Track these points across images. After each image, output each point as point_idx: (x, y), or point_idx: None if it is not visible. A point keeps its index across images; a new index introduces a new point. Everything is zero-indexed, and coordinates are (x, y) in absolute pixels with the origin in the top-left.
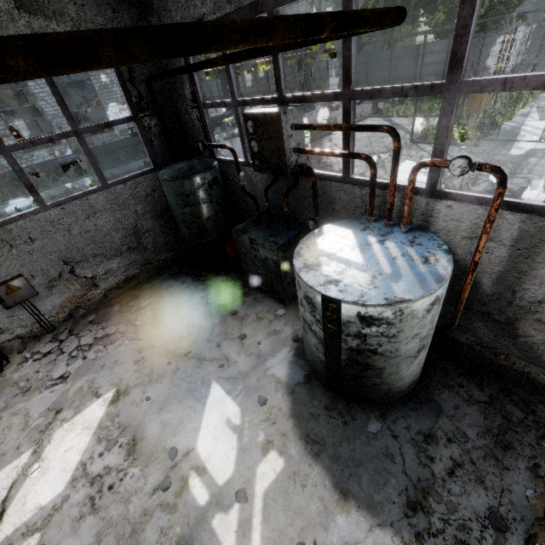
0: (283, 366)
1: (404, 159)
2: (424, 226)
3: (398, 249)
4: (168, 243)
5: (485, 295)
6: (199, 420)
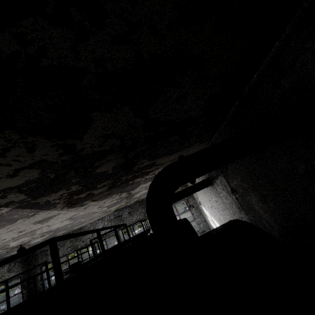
0: None
1: None
2: None
3: None
4: None
5: None
6: None
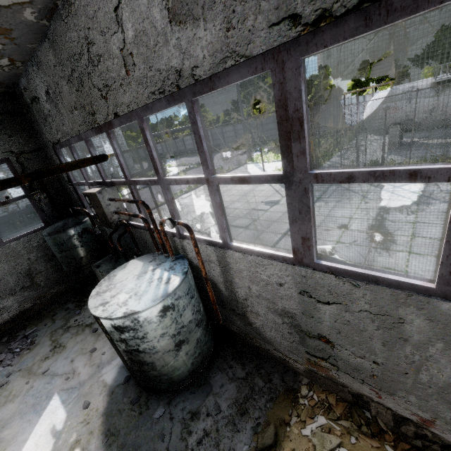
0: (113, 371)
1: (256, 193)
2: (186, 255)
3: (160, 274)
4: (60, 278)
5: (227, 297)
6: (30, 431)
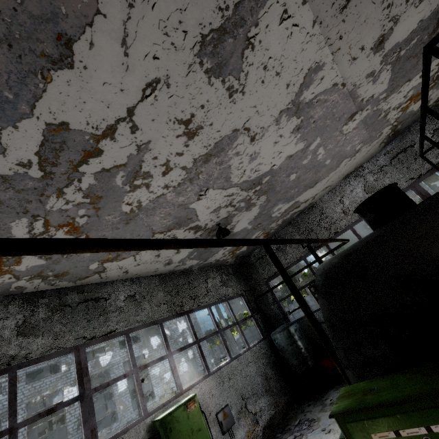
0: None
1: None
2: None
3: None
4: (281, 388)
5: None
6: None
